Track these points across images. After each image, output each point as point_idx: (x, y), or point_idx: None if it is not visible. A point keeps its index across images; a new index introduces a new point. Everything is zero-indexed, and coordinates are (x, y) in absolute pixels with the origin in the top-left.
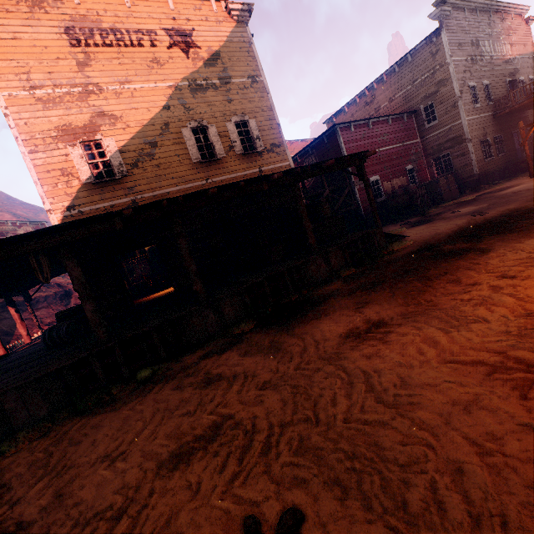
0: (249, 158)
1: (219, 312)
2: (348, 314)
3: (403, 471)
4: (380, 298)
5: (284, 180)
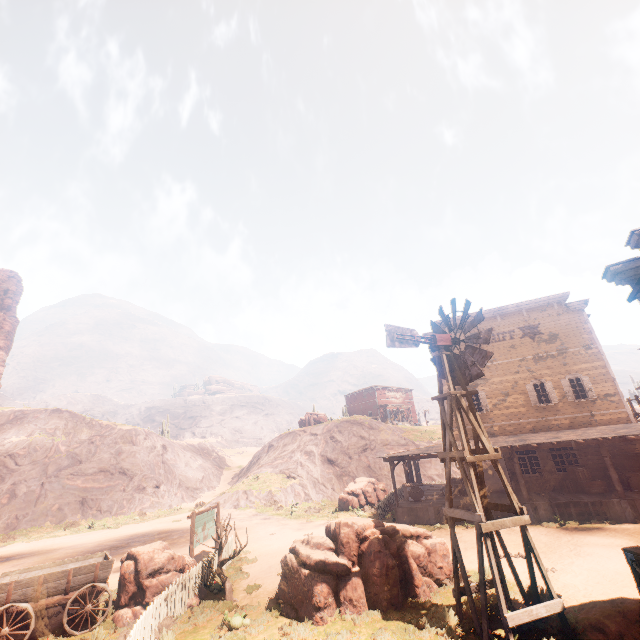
0: (580, 404)
1: (535, 511)
2: (606, 538)
3: (560, 559)
4: (635, 539)
5: (589, 442)
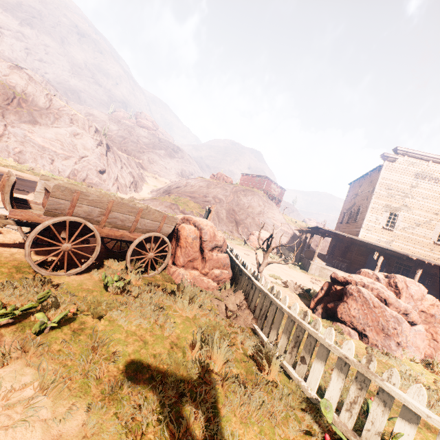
0: None
1: None
2: None
3: None
4: None
5: None
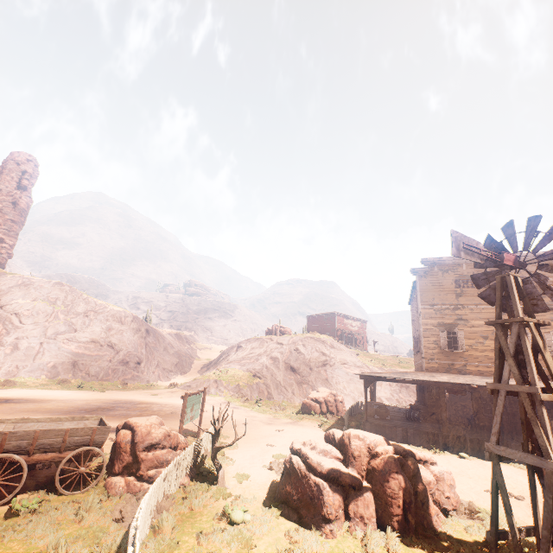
0: None
1: None
2: None
3: None
4: None
5: None
